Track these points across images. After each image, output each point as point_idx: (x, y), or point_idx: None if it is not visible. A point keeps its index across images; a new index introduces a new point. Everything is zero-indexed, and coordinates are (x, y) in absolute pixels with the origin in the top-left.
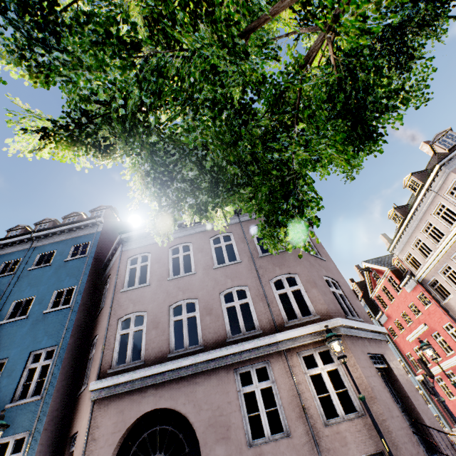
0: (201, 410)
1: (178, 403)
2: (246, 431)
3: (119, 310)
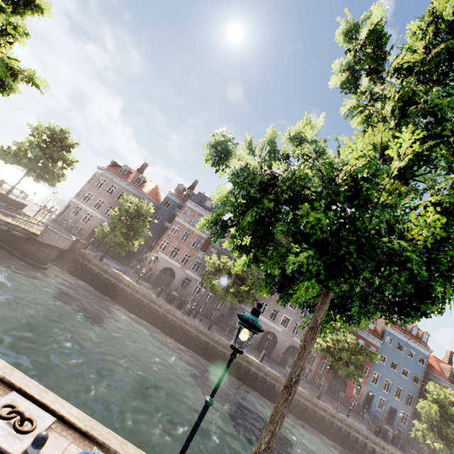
0: None
1: None
2: None
3: None
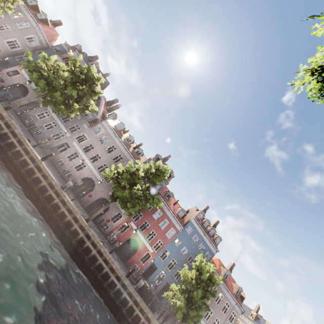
0: None
1: None
2: None
3: None
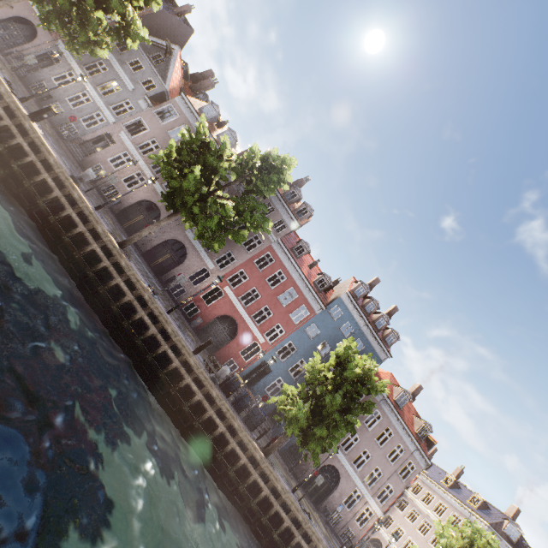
0: (343, 484)
1: (342, 475)
2: (344, 499)
3: (356, 428)
